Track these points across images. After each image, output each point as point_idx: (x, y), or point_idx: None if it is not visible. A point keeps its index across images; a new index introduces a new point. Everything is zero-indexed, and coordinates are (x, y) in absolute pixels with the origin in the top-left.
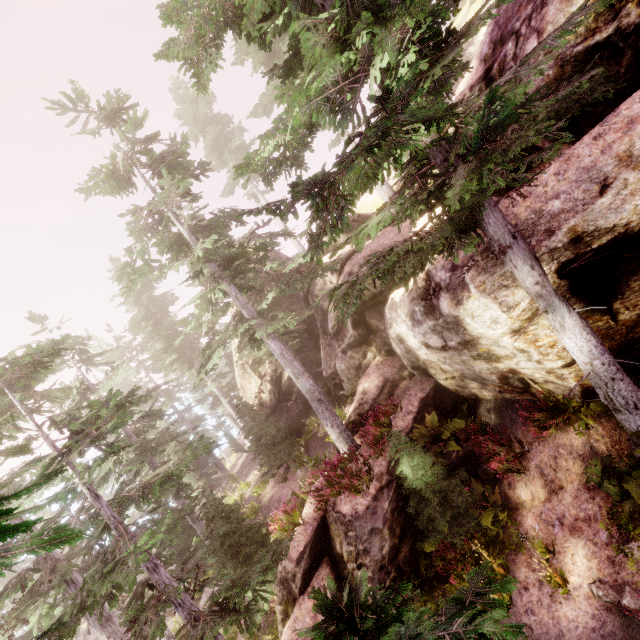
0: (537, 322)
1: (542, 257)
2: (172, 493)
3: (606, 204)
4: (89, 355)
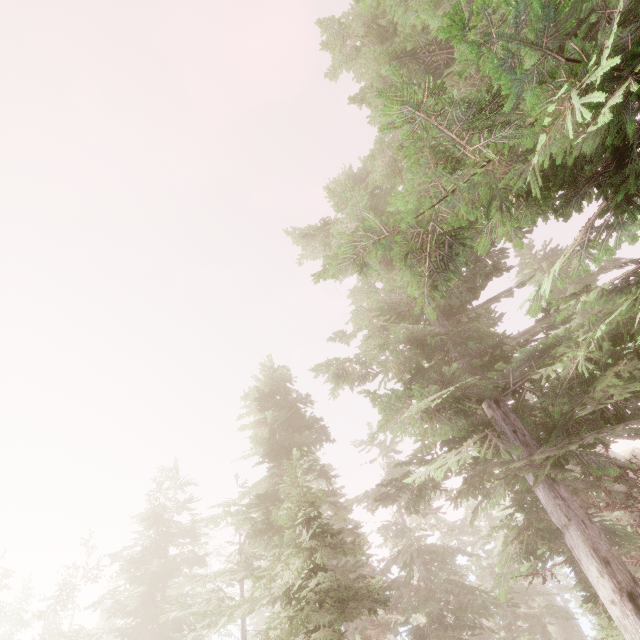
0: None
1: None
2: (539, 630)
3: None
4: (491, 517)
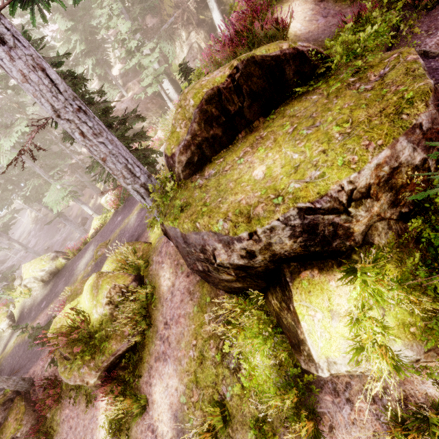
0: None
1: None
2: None
3: None
4: None
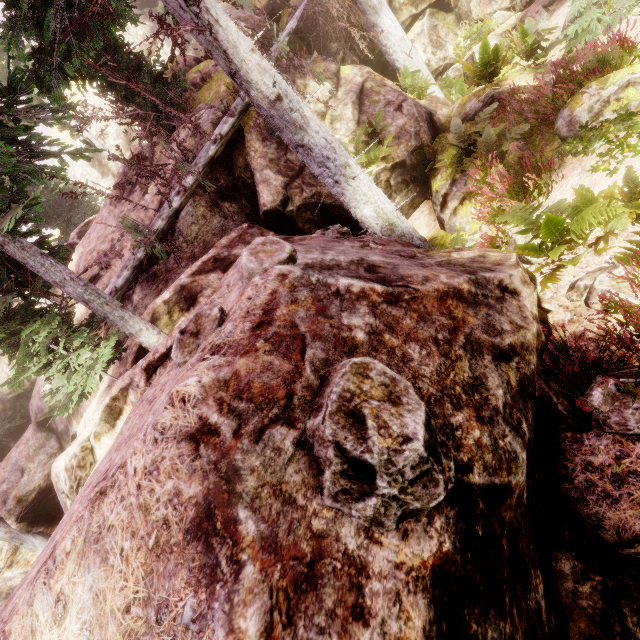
0: (21, 552)
1: (6, 516)
2: None
3: (26, 480)
4: None
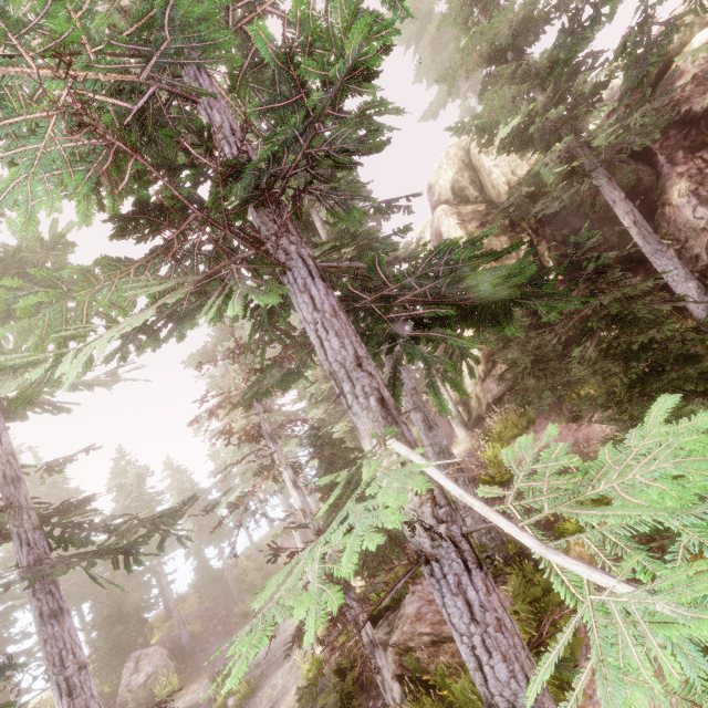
0: None
1: None
2: None
3: None
4: None
